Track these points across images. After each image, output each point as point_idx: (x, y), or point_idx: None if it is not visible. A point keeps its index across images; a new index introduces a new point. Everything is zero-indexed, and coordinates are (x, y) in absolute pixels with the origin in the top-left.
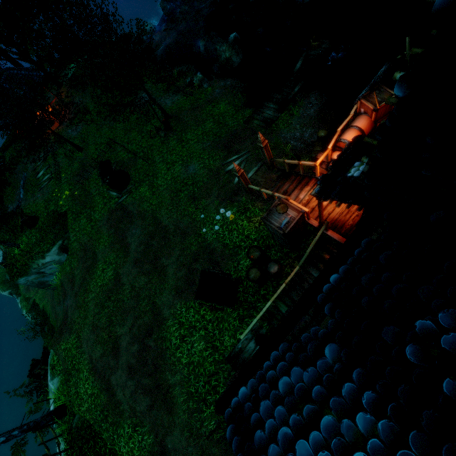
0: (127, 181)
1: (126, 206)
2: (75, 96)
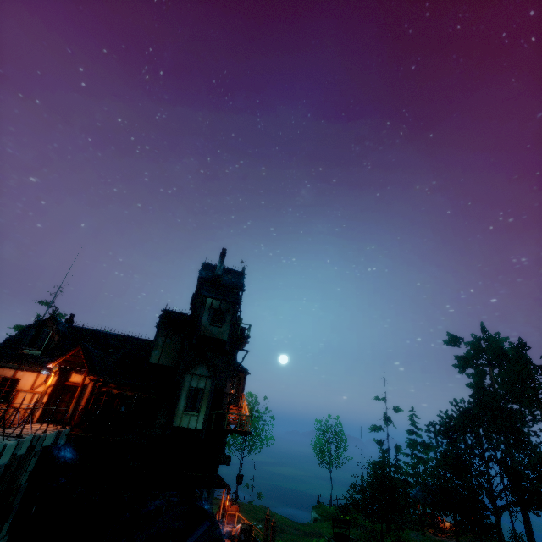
0: (337, 539)
1: (319, 537)
2: (462, 541)
